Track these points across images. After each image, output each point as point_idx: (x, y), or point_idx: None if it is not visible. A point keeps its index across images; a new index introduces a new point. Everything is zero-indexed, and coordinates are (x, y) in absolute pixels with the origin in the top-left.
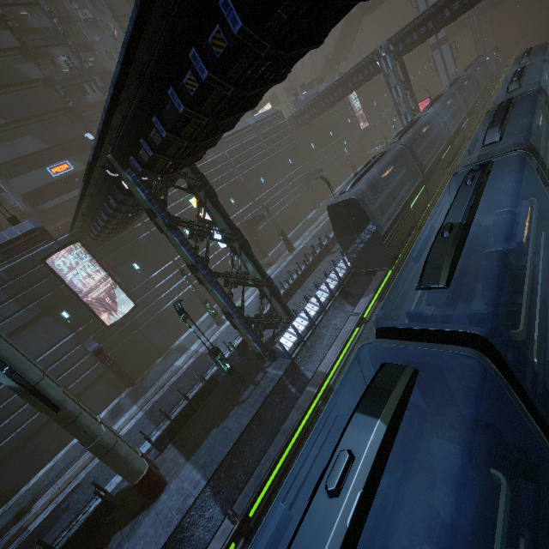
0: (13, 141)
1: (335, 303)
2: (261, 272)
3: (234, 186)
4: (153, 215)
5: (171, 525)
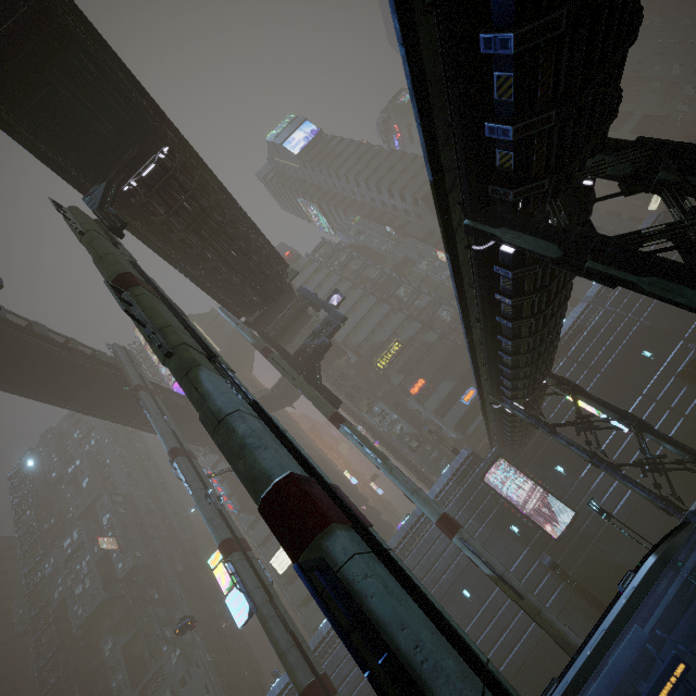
0: (437, 390)
1: None
2: (684, 450)
3: (639, 336)
4: (535, 427)
5: None
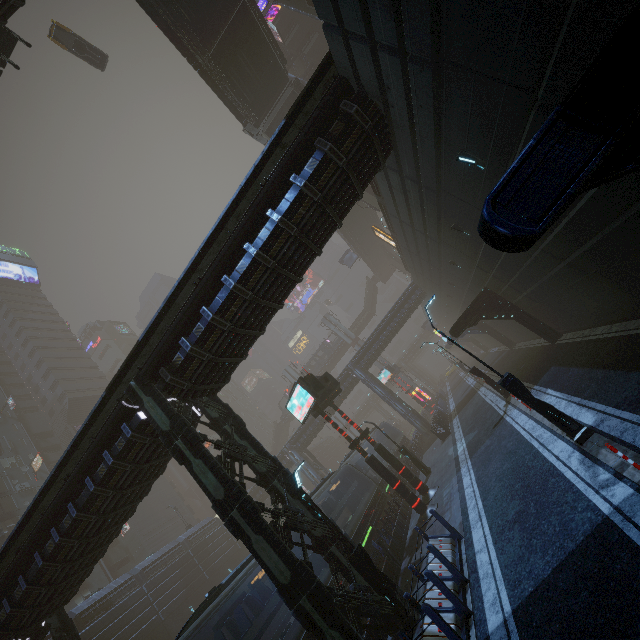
0: None
1: None
2: None
3: (150, 631)
4: None
5: None
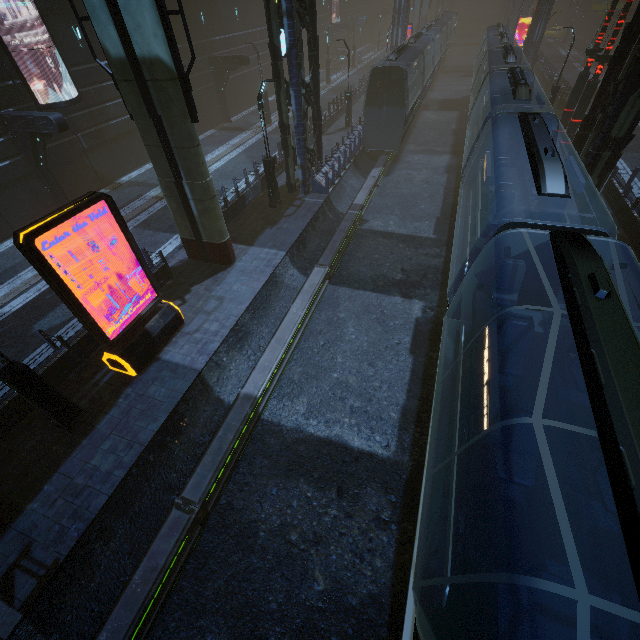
0: None
1: (351, 168)
2: (317, 100)
3: None
4: None
5: (267, 272)
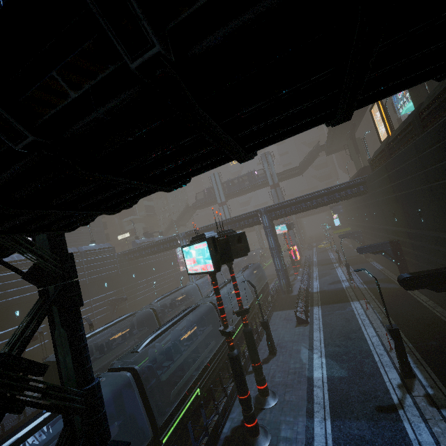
0: None
1: None
2: None
3: (28, 299)
4: None
5: None
